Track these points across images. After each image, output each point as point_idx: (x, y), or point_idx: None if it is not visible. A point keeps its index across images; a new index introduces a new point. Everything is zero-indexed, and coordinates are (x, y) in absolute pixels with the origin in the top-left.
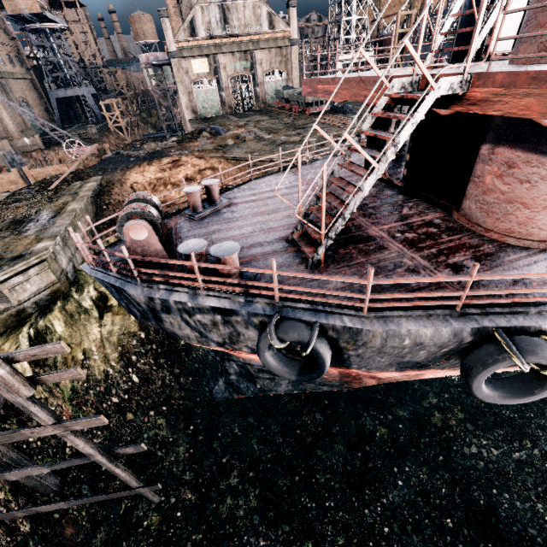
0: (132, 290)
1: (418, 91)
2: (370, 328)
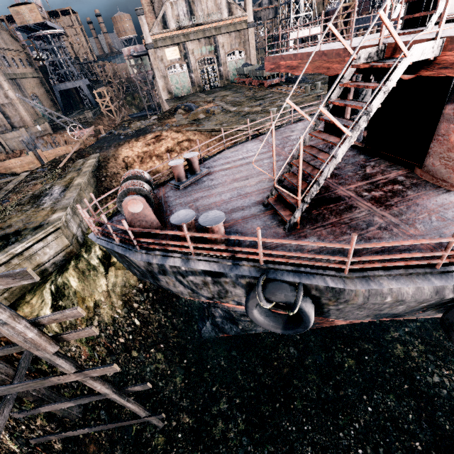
0: (132, 256)
1: (385, 60)
2: (352, 288)
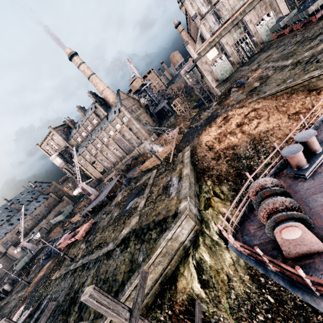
0: (310, 301)
1: None
2: None
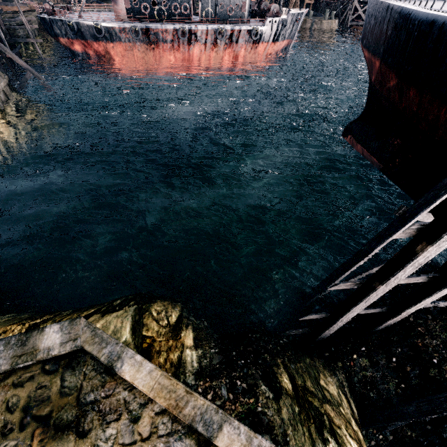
0: (46, 17)
1: None
2: (80, 22)
